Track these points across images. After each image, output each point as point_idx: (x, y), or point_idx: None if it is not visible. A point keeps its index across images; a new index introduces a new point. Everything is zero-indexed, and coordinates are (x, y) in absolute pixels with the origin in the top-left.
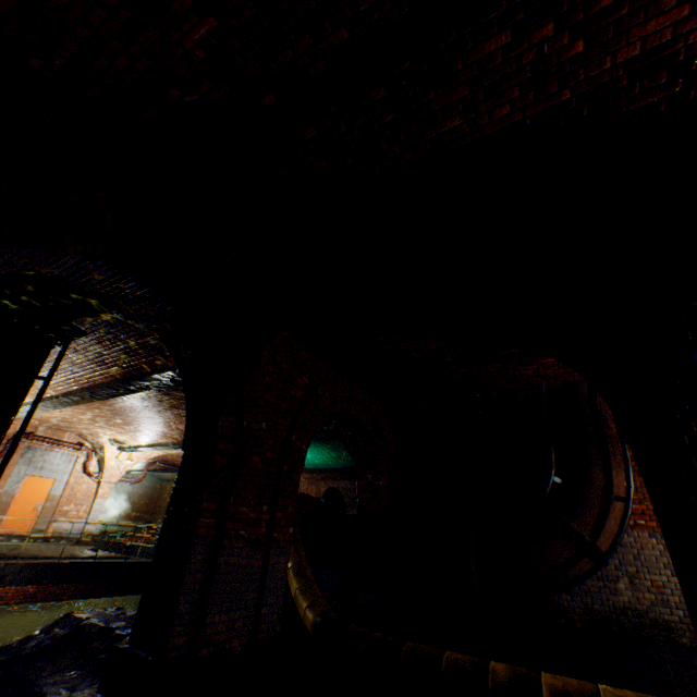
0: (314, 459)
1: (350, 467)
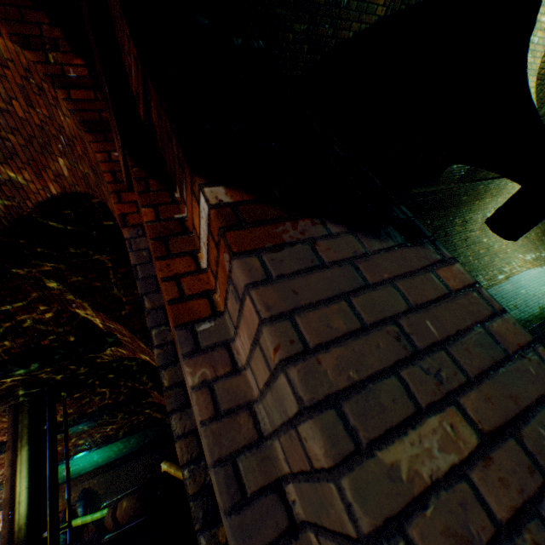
0: (99, 458)
1: (130, 452)
